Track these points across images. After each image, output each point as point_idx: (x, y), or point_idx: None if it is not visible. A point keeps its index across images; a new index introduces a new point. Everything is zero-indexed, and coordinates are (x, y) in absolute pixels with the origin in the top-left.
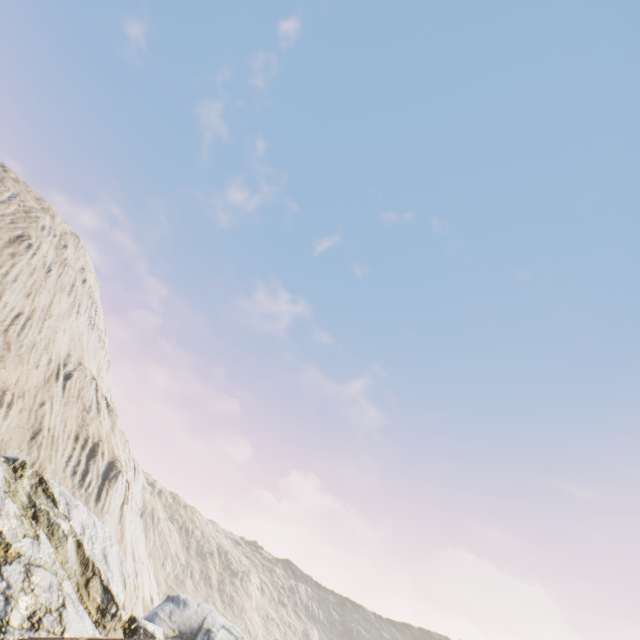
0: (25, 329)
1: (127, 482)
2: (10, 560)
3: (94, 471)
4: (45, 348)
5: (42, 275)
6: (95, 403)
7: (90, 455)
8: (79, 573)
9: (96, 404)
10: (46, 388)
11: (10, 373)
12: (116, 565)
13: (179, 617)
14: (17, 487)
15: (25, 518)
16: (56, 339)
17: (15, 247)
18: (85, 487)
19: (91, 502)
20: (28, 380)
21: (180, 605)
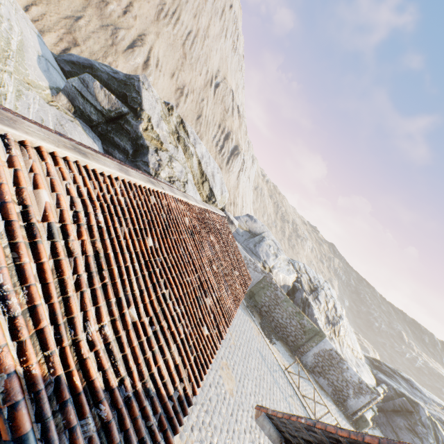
0: (193, 45)
1: (243, 160)
2: (162, 150)
3: (226, 148)
4: (204, 62)
5: None
6: (231, 108)
7: (225, 138)
8: (199, 176)
9: (231, 109)
10: (204, 90)
11: (186, 76)
12: (218, 183)
13: (250, 225)
14: (169, 120)
15: (171, 135)
16: (211, 56)
17: None
18: (221, 155)
19: (223, 163)
20: (195, 83)
21: (252, 220)
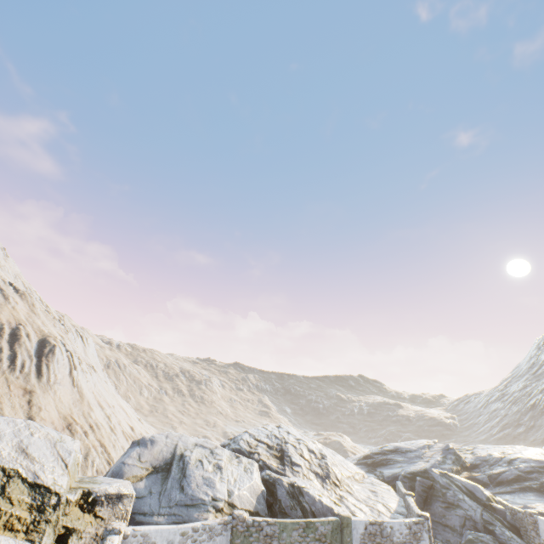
0: None
1: (68, 352)
2: None
3: (23, 353)
4: None
5: None
6: None
7: (12, 340)
8: None
9: None
10: None
11: None
12: (45, 452)
13: (149, 456)
14: None
15: None
16: None
17: None
18: (19, 370)
19: (32, 380)
20: None
21: (147, 445)
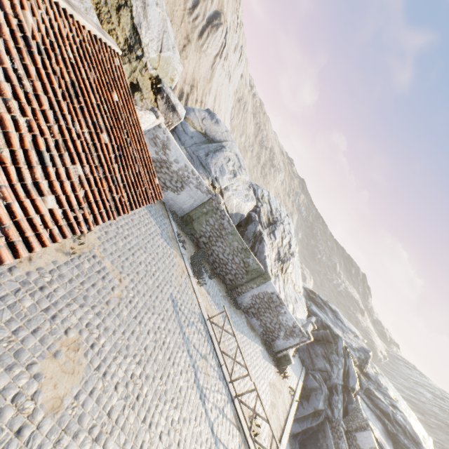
0: None
1: (225, 41)
2: None
3: (202, 8)
4: None
5: None
6: None
7: None
8: None
9: None
10: None
11: None
12: (156, 26)
13: (208, 125)
14: None
15: None
16: None
17: None
18: (193, 18)
19: (194, 34)
20: None
21: (213, 120)
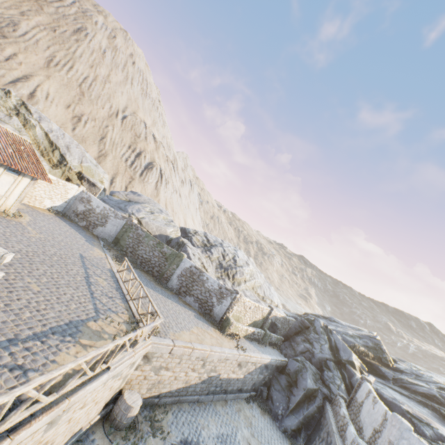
0: (91, 86)
1: (161, 174)
2: None
3: (138, 163)
4: (108, 100)
5: (100, 56)
6: (144, 135)
7: (137, 156)
8: (47, 145)
9: (145, 135)
10: (109, 120)
11: (86, 108)
12: (77, 155)
13: (132, 197)
14: (7, 100)
15: (3, 107)
16: (115, 96)
17: (77, 36)
18: (133, 168)
19: (136, 175)
20: (98, 114)
21: (135, 194)
